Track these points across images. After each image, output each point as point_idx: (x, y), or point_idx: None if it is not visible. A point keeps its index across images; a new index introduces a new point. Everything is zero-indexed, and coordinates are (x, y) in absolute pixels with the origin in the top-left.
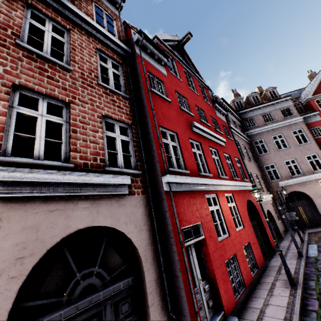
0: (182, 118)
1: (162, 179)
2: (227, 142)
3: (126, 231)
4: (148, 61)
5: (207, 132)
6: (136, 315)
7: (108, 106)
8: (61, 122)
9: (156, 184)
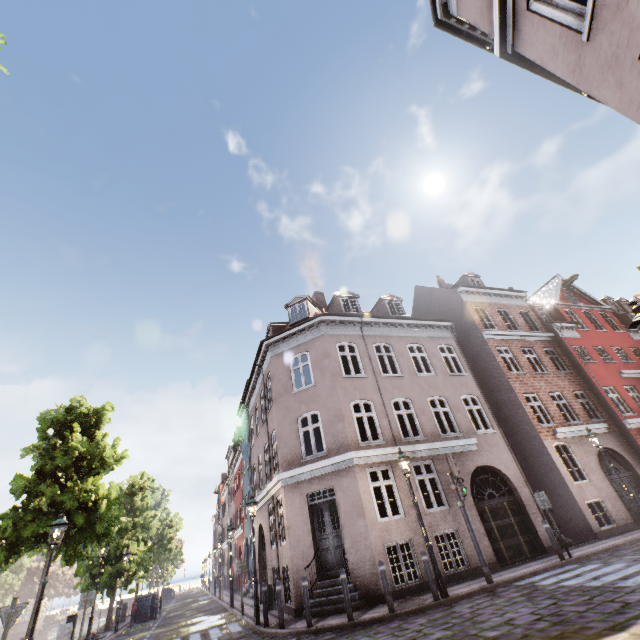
0: (609, 370)
1: (622, 422)
2: None
3: (616, 450)
4: (567, 336)
5: (635, 373)
6: (639, 488)
7: (569, 384)
8: (564, 402)
9: (619, 425)
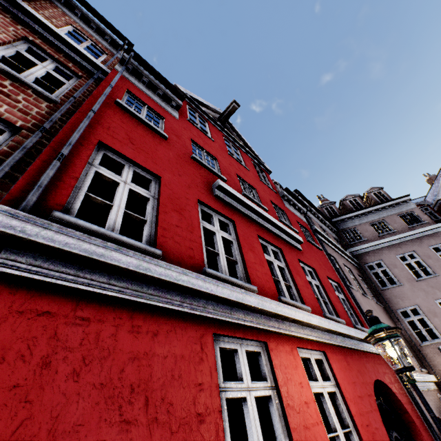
0: (193, 170)
1: None
2: (308, 248)
3: None
4: (140, 87)
5: (254, 209)
6: None
7: None
8: None
9: None
